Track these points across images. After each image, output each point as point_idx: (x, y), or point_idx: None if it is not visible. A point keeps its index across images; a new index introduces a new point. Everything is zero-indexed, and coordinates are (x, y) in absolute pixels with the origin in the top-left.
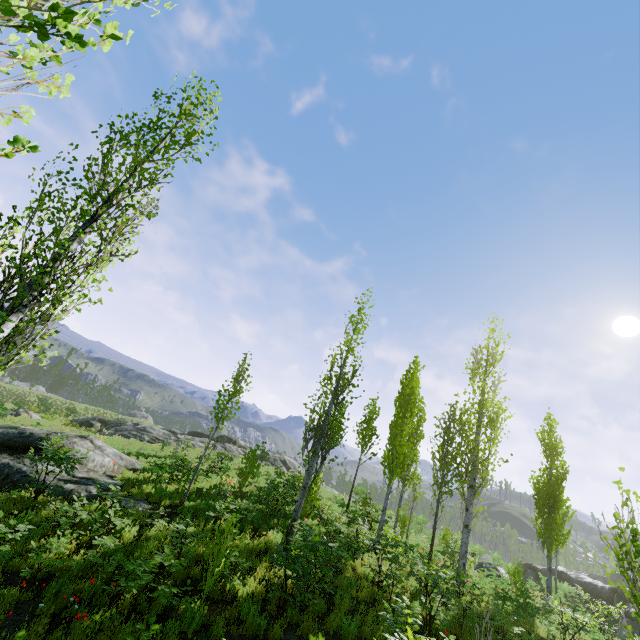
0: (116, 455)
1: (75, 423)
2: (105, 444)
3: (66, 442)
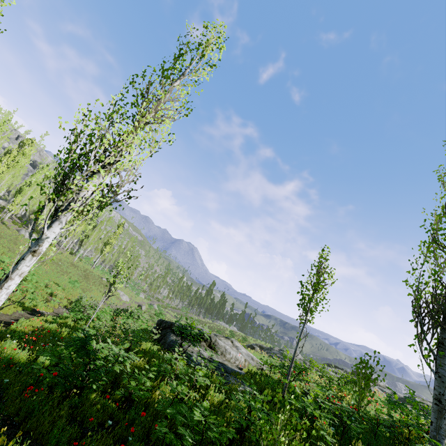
0: (248, 355)
1: (244, 345)
2: (243, 347)
3: (211, 335)
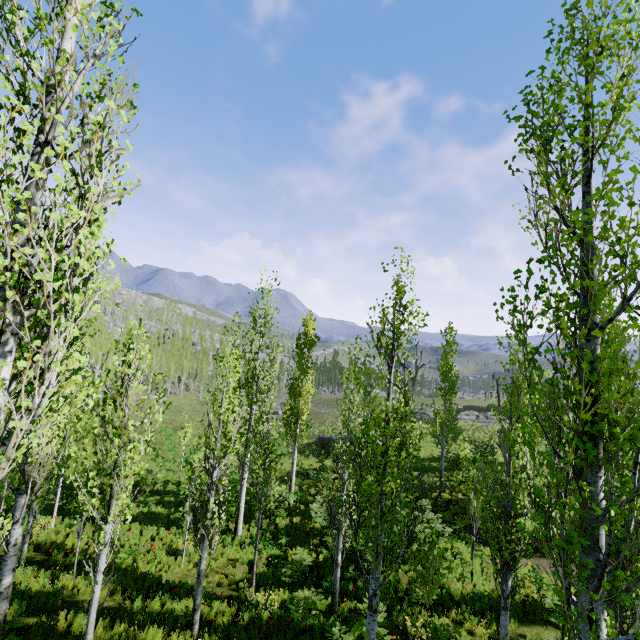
0: None
1: None
2: None
3: None
